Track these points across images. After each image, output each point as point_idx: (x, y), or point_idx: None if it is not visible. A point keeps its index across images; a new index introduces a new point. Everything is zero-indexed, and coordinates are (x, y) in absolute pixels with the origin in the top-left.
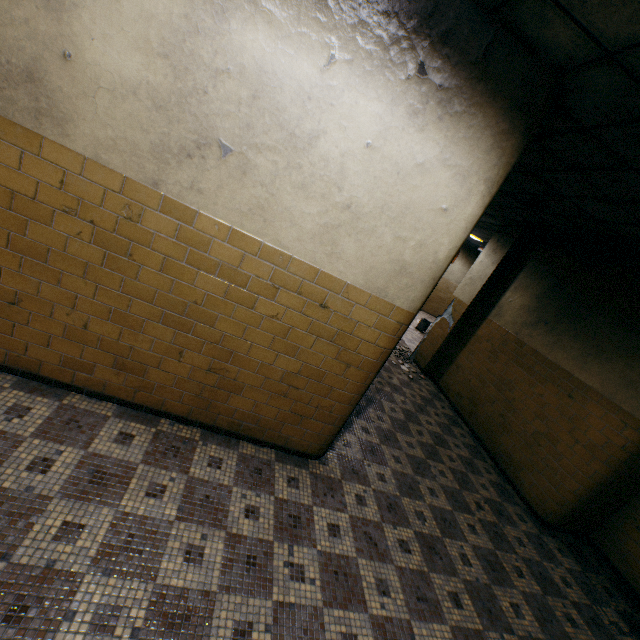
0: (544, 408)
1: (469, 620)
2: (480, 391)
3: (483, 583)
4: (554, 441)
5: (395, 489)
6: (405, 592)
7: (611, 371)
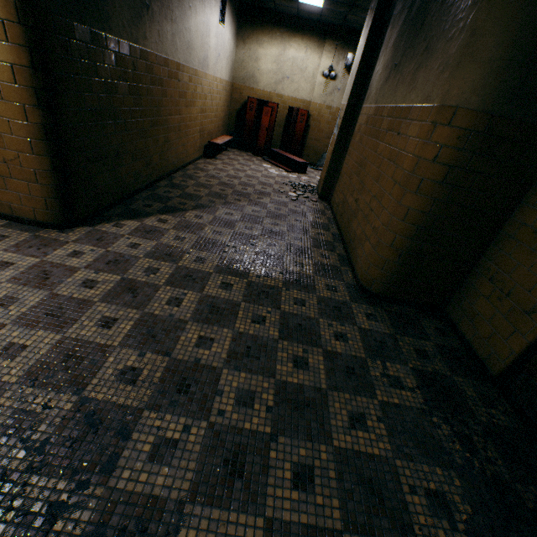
0: (380, 166)
1: (105, 338)
2: (348, 188)
3: (178, 319)
4: (381, 197)
5: (143, 253)
6: (35, 309)
7: (433, 66)
